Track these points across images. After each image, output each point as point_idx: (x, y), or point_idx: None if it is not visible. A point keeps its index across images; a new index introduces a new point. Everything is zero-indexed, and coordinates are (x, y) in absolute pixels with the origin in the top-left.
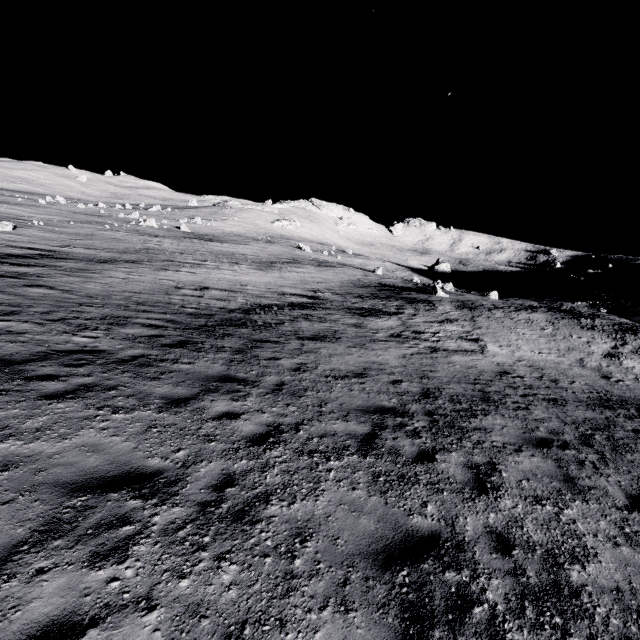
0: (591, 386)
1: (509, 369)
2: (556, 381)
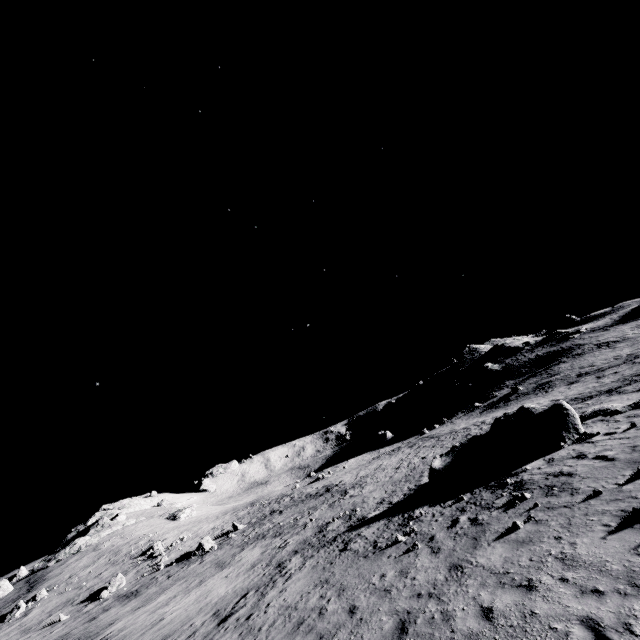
0: None
1: None
2: None
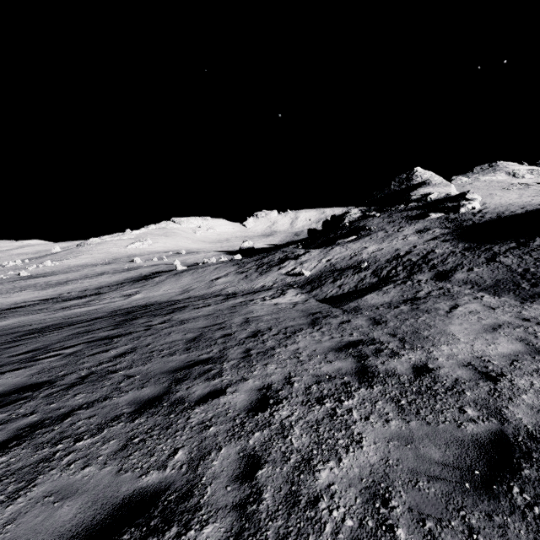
0: (150, 301)
1: (106, 306)
2: (126, 305)
